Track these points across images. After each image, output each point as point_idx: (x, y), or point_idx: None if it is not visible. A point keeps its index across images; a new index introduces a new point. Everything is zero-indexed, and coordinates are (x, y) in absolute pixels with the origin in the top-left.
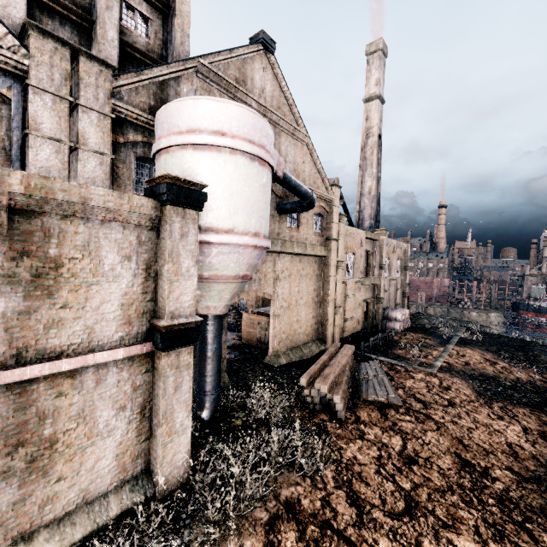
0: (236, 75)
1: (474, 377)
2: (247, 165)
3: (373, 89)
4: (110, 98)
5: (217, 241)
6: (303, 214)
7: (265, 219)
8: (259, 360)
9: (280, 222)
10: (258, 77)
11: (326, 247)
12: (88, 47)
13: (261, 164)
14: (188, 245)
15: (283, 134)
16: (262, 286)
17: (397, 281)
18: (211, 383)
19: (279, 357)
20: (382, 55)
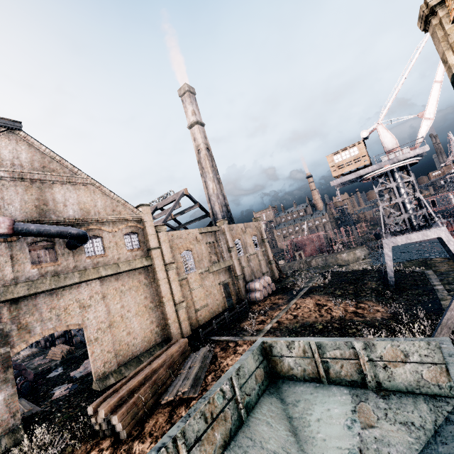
0: None
1: (293, 330)
2: None
3: (192, 118)
4: None
5: None
6: (108, 239)
7: None
8: (90, 388)
9: (76, 256)
10: (7, 151)
11: (149, 257)
12: None
13: None
14: None
15: (56, 185)
16: (64, 320)
17: (257, 254)
18: None
19: (107, 378)
20: (190, 94)
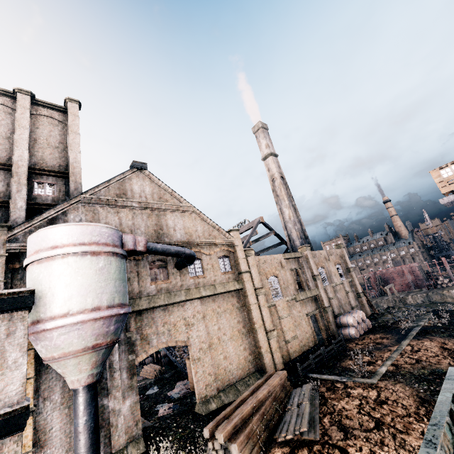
0: (116, 193)
1: (422, 377)
2: (79, 261)
3: (266, 151)
4: (5, 244)
5: (53, 326)
6: (206, 261)
7: (108, 292)
8: (192, 410)
9: (182, 275)
10: (137, 187)
11: (240, 280)
12: (8, 215)
13: (94, 255)
14: (16, 340)
15: (168, 213)
16: (173, 336)
17: (343, 285)
18: None
19: (208, 403)
20: (264, 130)
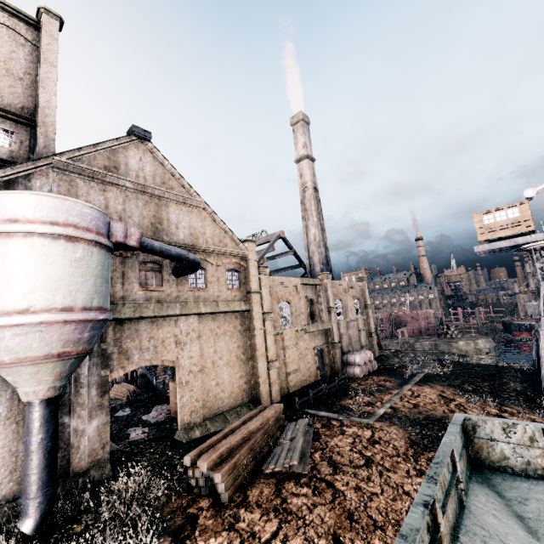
0: (105, 164)
1: (417, 422)
2: (48, 244)
3: (302, 151)
4: None
5: (5, 324)
6: (211, 272)
7: (84, 291)
8: (171, 436)
9: (179, 285)
10: (134, 161)
11: (248, 301)
12: None
13: (71, 241)
14: None
15: (172, 204)
16: (160, 353)
17: (357, 322)
18: (35, 483)
19: (192, 430)
20: (304, 123)
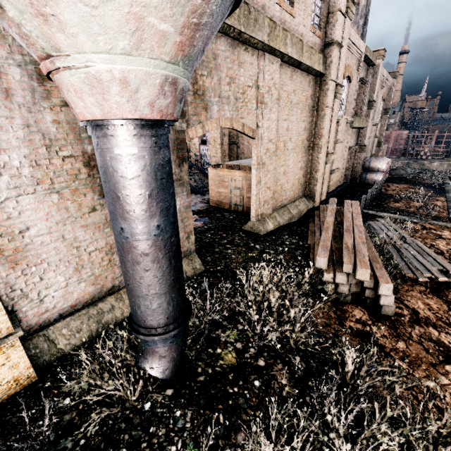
0: None
1: None
2: None
3: None
4: None
5: None
6: None
7: None
8: (237, 227)
9: None
10: None
11: (325, 59)
12: None
13: None
14: None
15: None
16: (240, 113)
17: (377, 127)
18: (161, 309)
19: (265, 222)
20: None
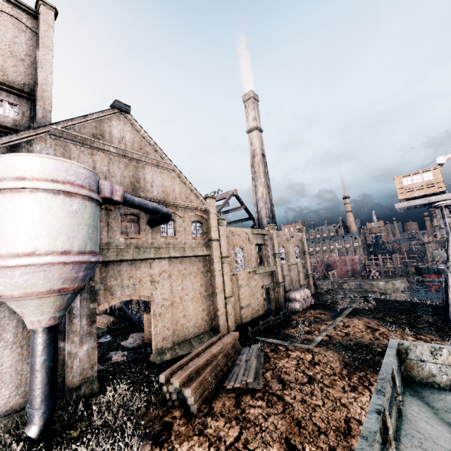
0: (93, 132)
1: (349, 347)
2: (50, 198)
3: (252, 123)
4: None
5: (16, 264)
6: (179, 223)
7: (80, 238)
8: (146, 359)
9: (153, 233)
10: (117, 130)
11: (209, 247)
12: None
13: (68, 196)
14: None
15: (147, 167)
16: (138, 290)
17: (297, 265)
18: (39, 396)
19: (164, 354)
20: (254, 100)
